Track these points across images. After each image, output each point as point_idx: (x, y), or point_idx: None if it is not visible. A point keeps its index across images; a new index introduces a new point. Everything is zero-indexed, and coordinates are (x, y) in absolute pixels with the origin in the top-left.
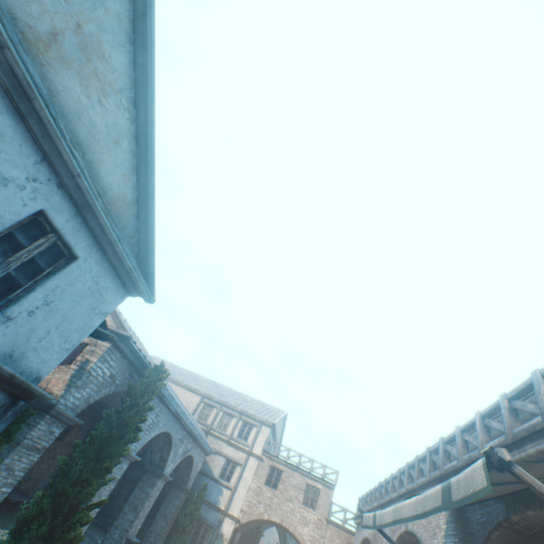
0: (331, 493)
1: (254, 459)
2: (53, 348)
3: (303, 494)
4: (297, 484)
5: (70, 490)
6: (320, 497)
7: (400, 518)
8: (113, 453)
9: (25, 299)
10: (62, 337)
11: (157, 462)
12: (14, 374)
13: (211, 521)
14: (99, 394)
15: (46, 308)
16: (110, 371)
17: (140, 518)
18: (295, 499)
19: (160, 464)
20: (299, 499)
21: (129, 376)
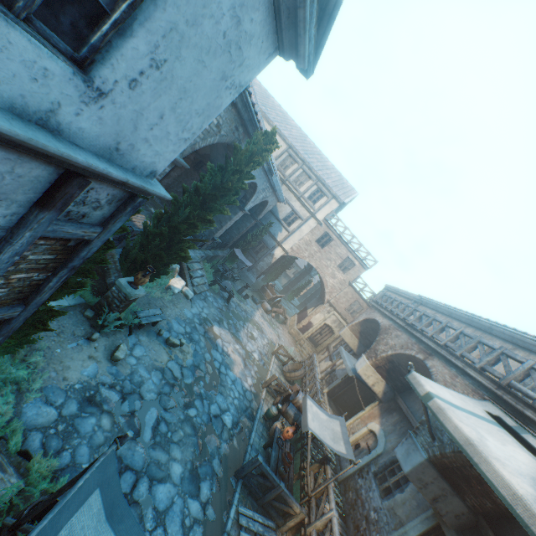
0: (362, 271)
1: (314, 221)
2: (167, 139)
3: (340, 261)
4: (339, 253)
5: (182, 229)
6: (352, 269)
7: (476, 463)
8: (214, 208)
9: (119, 54)
10: (179, 123)
11: (241, 199)
12: (126, 181)
13: (268, 244)
14: (204, 143)
15: (154, 74)
16: (217, 120)
17: (223, 229)
18: (333, 261)
19: (242, 201)
20: (336, 263)
21: (234, 129)
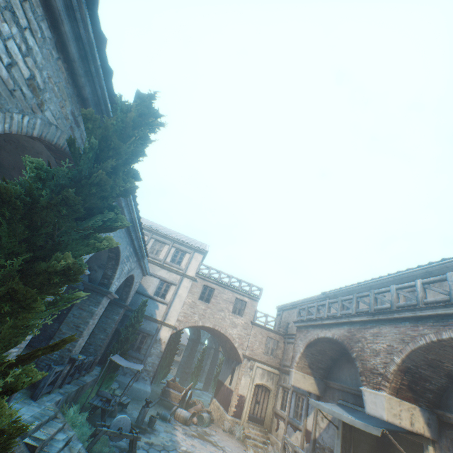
0: (255, 304)
1: (188, 280)
2: None
3: (232, 306)
4: (227, 298)
5: None
6: (246, 308)
7: None
8: (71, 245)
9: None
10: None
11: (99, 281)
12: None
13: (148, 330)
14: (4, 121)
15: None
16: (28, 66)
17: (84, 336)
18: (226, 310)
19: (103, 282)
20: (229, 309)
21: (71, 119)
